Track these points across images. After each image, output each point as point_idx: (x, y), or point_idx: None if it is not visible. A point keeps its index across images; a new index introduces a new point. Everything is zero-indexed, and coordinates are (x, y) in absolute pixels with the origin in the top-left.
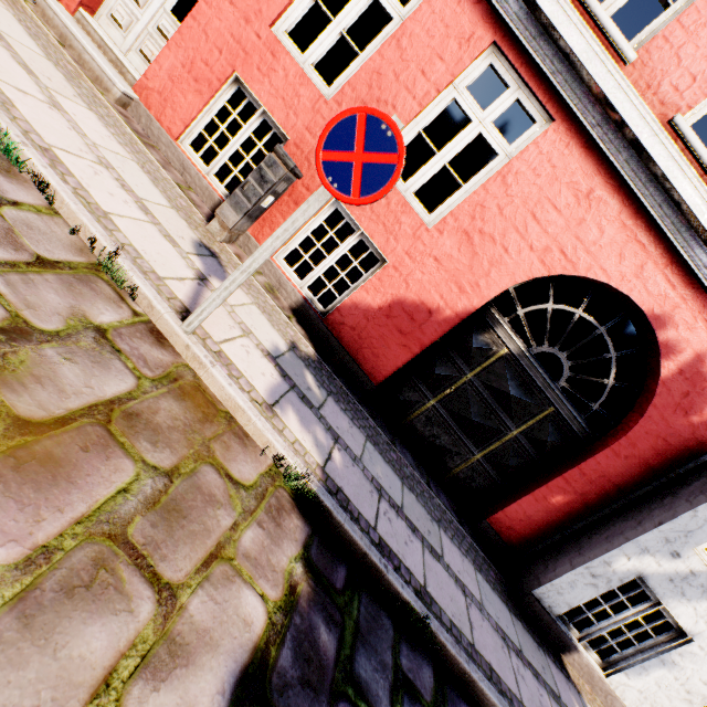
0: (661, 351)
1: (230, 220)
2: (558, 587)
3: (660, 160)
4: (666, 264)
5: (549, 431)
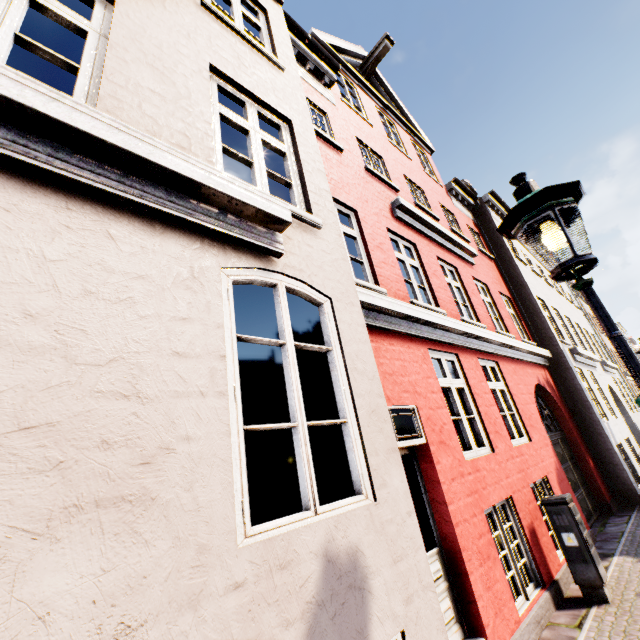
0: (545, 388)
1: (604, 572)
2: (632, 481)
3: (516, 345)
4: (526, 366)
5: (566, 447)
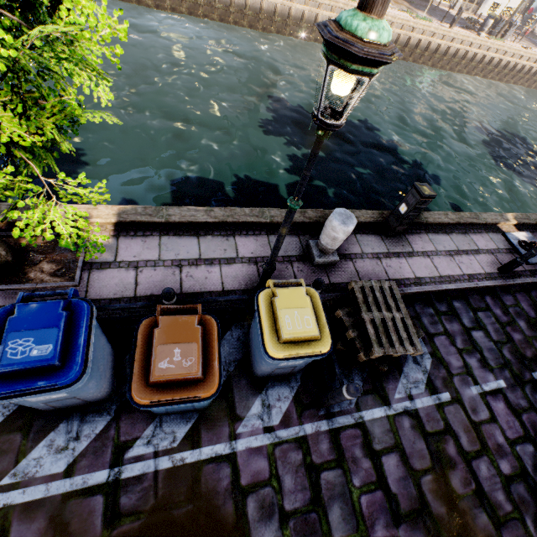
0: None
1: None
2: None
3: None
4: None
5: None
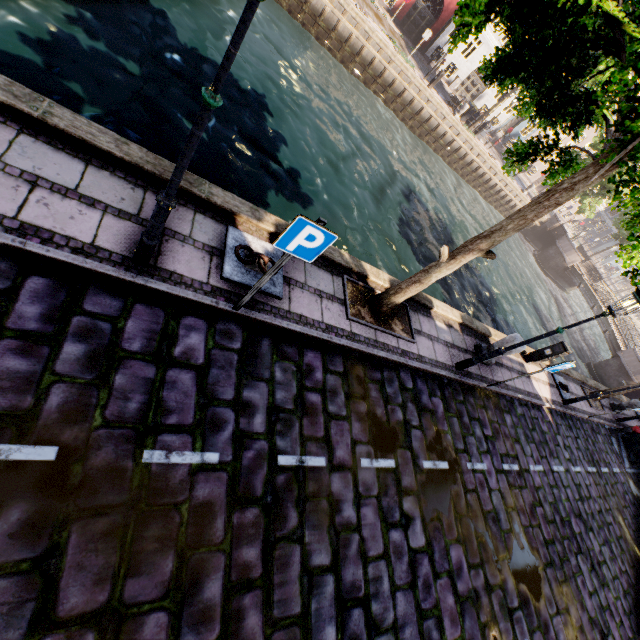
0: (444, 0)
1: None
2: (429, 51)
3: None
4: None
5: (428, 22)
